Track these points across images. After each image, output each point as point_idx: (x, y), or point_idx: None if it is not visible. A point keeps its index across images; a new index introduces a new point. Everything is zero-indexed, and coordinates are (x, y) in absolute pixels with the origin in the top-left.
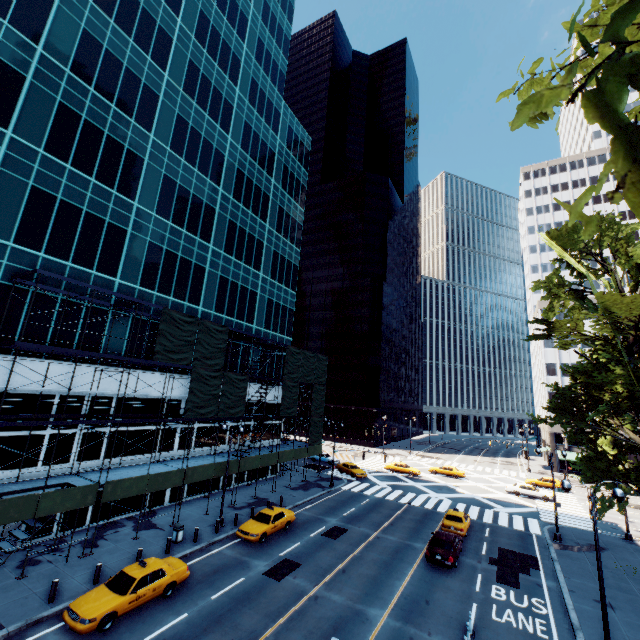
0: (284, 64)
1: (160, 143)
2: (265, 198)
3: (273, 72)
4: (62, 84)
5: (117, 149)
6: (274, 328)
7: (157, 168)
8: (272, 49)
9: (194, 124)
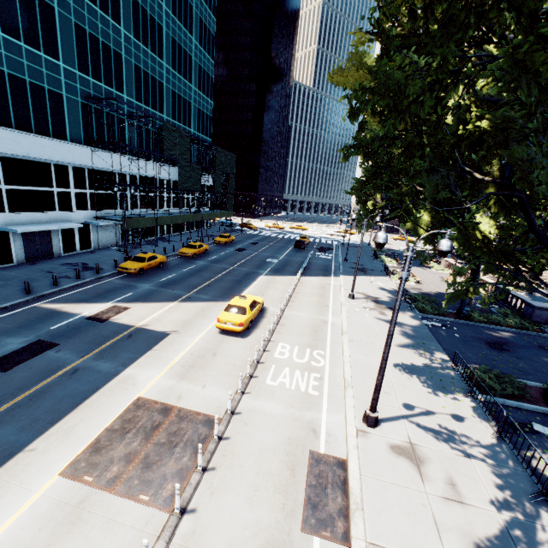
0: None
1: None
2: (190, 10)
3: None
4: None
5: None
6: (202, 132)
7: None
8: None
9: None
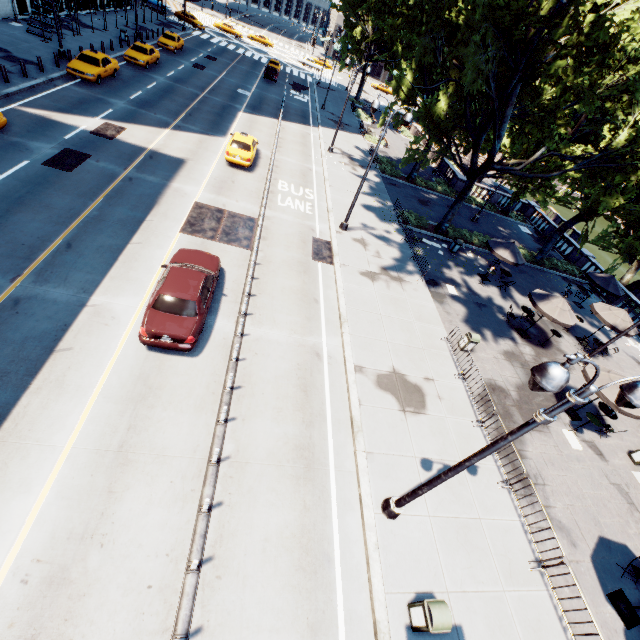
0: None
1: None
2: None
3: None
4: None
5: None
6: None
7: None
8: None
9: None
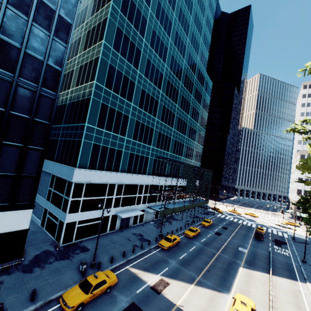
0: (207, 56)
1: (178, 107)
2: (198, 114)
3: (204, 62)
4: (163, 99)
5: (171, 113)
6: (196, 160)
7: (177, 115)
8: (204, 52)
9: (185, 96)
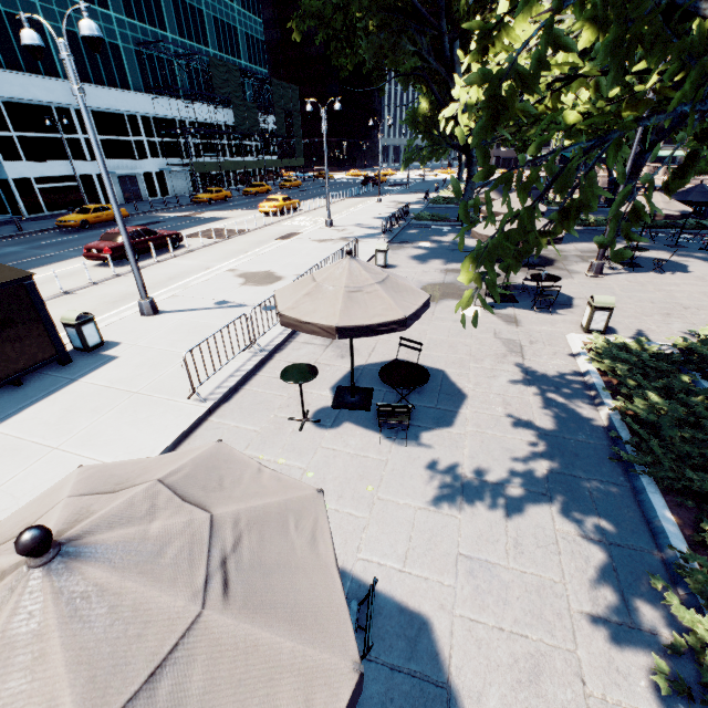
0: None
1: None
2: None
3: None
4: None
5: None
6: (255, 62)
7: None
8: None
9: None
